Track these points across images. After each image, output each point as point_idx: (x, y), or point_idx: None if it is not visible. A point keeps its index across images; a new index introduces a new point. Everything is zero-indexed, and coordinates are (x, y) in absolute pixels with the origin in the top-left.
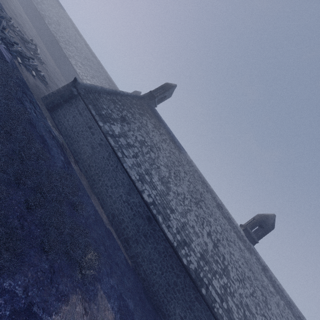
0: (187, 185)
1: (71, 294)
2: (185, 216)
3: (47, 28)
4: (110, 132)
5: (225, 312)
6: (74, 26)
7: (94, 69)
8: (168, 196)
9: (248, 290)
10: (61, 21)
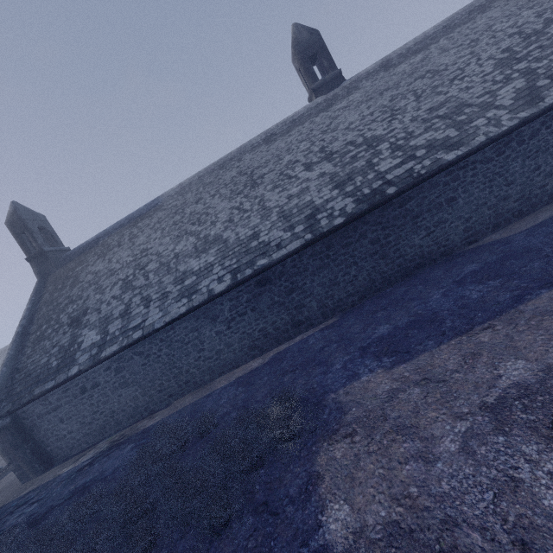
0: (219, 200)
1: (314, 465)
2: (269, 211)
3: None
4: (94, 351)
5: (430, 154)
6: None
7: None
8: (229, 241)
9: (410, 103)
10: None
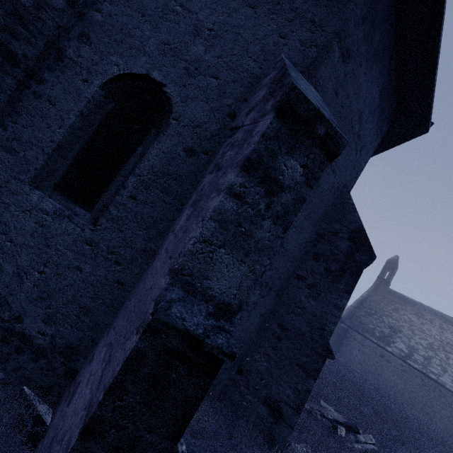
0: None
1: None
2: None
3: None
4: (402, 354)
5: None
6: None
7: None
8: None
9: None
10: None
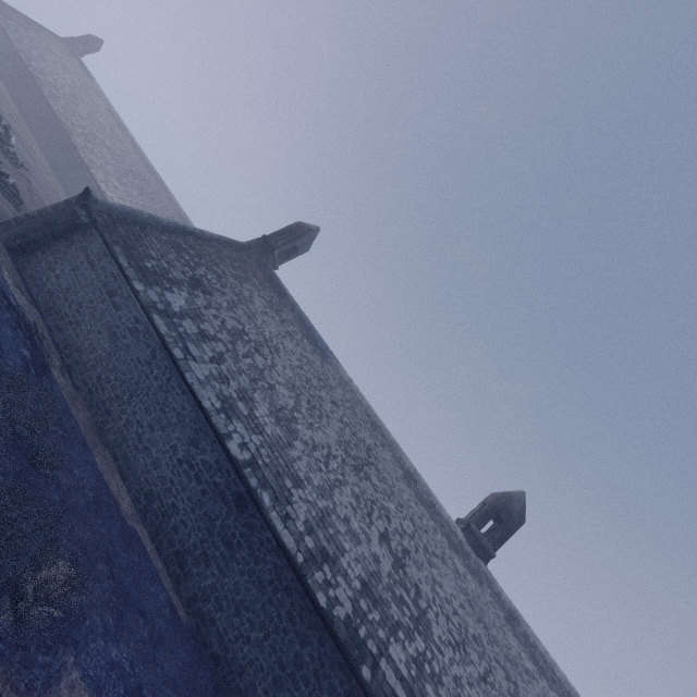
0: (337, 428)
1: None
2: (328, 495)
3: (47, 105)
4: (161, 306)
5: None
6: (111, 109)
7: (148, 195)
8: (291, 449)
9: (476, 667)
10: (81, 97)
